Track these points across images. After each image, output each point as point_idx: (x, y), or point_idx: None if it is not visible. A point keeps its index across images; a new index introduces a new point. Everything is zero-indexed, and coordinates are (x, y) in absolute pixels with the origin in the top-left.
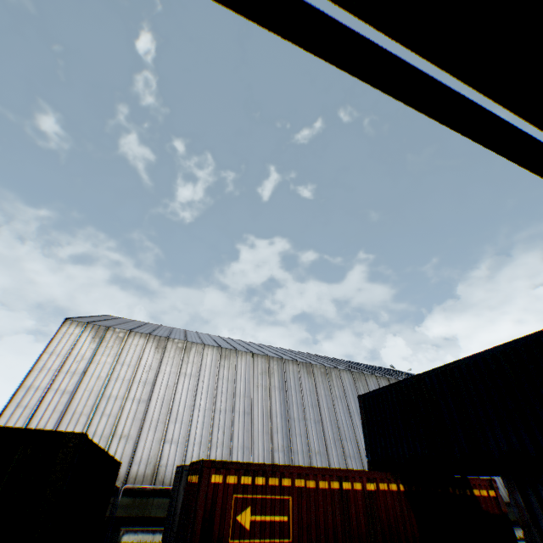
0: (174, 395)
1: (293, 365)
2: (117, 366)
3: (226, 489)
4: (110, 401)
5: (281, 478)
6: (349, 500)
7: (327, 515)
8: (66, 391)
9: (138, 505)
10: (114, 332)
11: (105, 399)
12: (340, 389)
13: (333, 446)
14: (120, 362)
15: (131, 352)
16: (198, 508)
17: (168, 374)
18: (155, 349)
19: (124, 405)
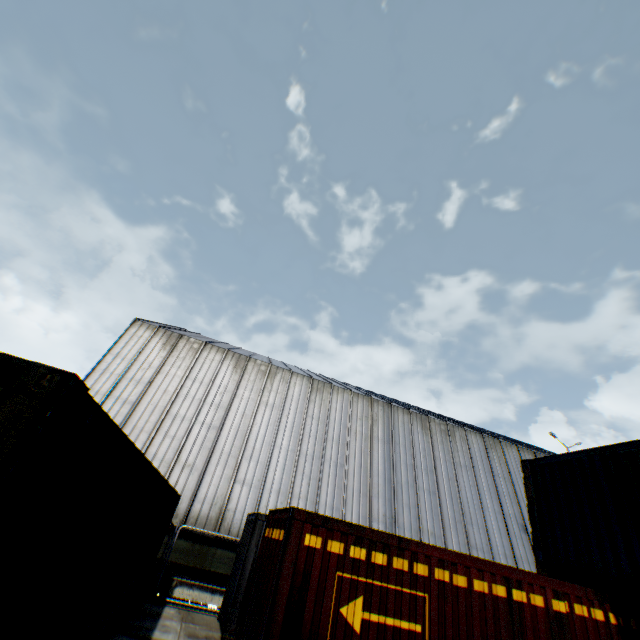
0: (251, 427)
1: (403, 414)
2: (187, 382)
3: (326, 560)
4: (176, 421)
5: (412, 561)
6: (522, 620)
7: (485, 638)
8: (127, 401)
9: (197, 553)
10: (187, 341)
11: (170, 417)
12: (466, 455)
13: (453, 530)
14: (191, 377)
15: (204, 367)
16: (281, 582)
17: (246, 400)
18: (233, 369)
19: (191, 429)
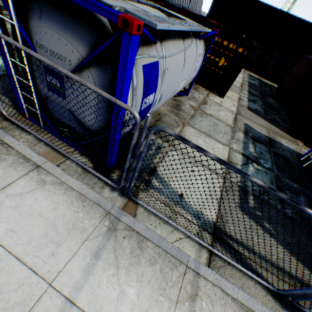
0: None
1: None
2: None
3: None
4: None
5: None
6: None
7: None
8: None
9: None
10: None
11: None
12: None
13: None
14: None
15: None
16: None
17: None
18: None
19: None
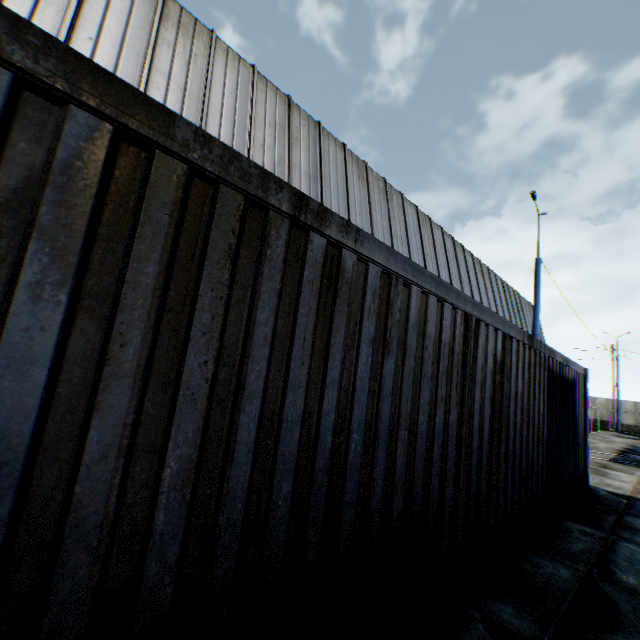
0: None
1: (335, 147)
2: None
3: None
4: None
5: None
6: None
7: None
8: None
9: None
10: None
11: None
12: (402, 226)
13: None
14: None
15: None
16: None
17: None
18: None
19: None
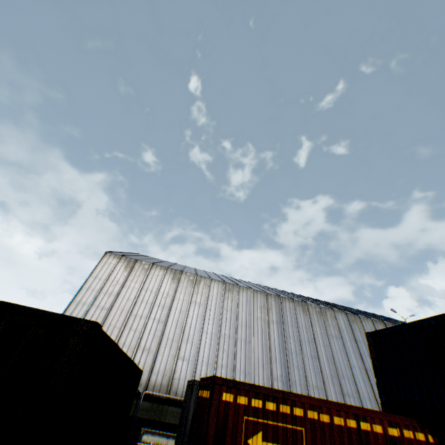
0: (186, 319)
1: (289, 302)
2: (142, 291)
3: (237, 409)
4: (136, 319)
5: (292, 406)
6: (368, 442)
7: None
8: (104, 308)
9: (155, 410)
10: (140, 264)
11: (132, 317)
12: (335, 328)
13: (331, 383)
14: (145, 288)
15: (153, 281)
16: (209, 424)
17: (181, 301)
18: (172, 280)
19: (146, 324)
